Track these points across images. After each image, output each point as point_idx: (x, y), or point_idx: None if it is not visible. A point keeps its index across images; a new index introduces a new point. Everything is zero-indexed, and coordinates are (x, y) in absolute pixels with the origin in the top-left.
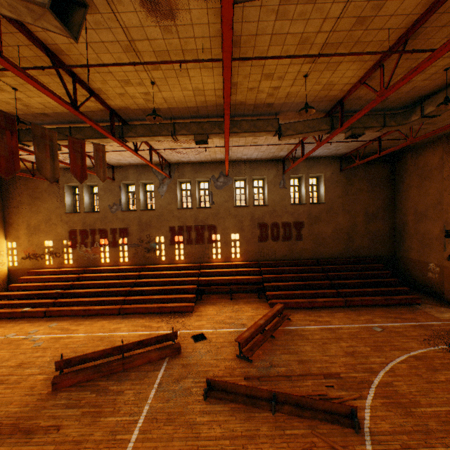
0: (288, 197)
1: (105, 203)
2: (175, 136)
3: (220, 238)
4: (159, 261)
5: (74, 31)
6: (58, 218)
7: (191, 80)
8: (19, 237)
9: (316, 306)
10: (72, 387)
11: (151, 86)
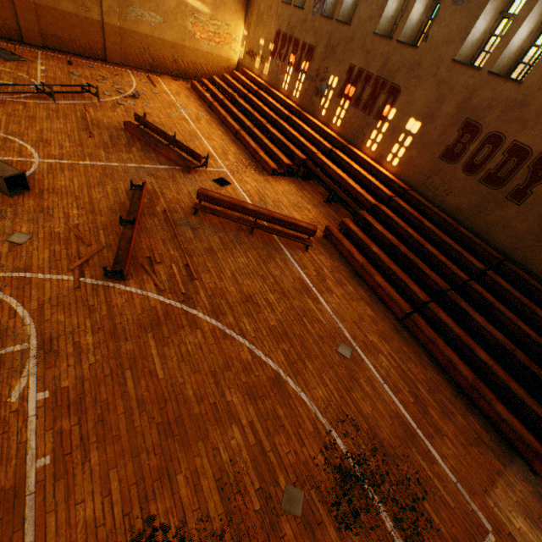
0: None
1: None
2: None
3: (392, 118)
4: (318, 115)
5: None
6: (276, 8)
7: None
8: (250, 25)
9: (365, 279)
10: (130, 134)
11: None
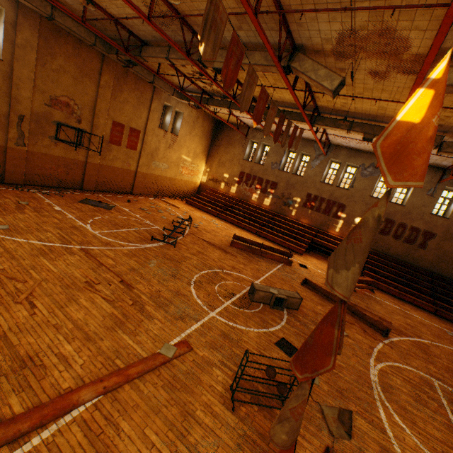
0: (431, 206)
1: (269, 160)
2: (349, 130)
3: (344, 217)
4: (289, 215)
5: (334, 95)
6: (237, 161)
7: (380, 102)
8: (212, 165)
9: (403, 299)
10: (237, 248)
11: (350, 101)
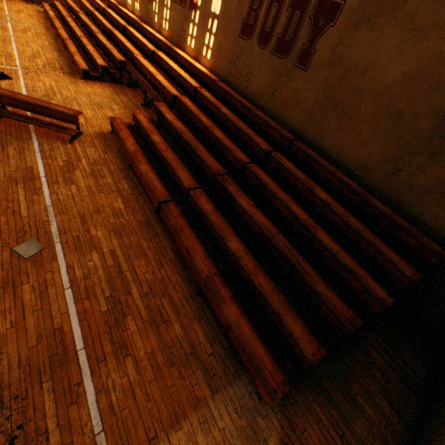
0: None
1: None
2: None
3: (201, 3)
4: (153, 23)
5: None
6: None
7: None
8: None
9: (135, 171)
10: None
11: None
